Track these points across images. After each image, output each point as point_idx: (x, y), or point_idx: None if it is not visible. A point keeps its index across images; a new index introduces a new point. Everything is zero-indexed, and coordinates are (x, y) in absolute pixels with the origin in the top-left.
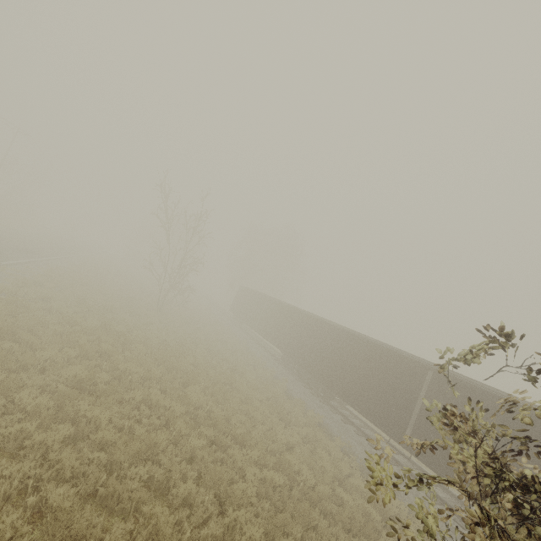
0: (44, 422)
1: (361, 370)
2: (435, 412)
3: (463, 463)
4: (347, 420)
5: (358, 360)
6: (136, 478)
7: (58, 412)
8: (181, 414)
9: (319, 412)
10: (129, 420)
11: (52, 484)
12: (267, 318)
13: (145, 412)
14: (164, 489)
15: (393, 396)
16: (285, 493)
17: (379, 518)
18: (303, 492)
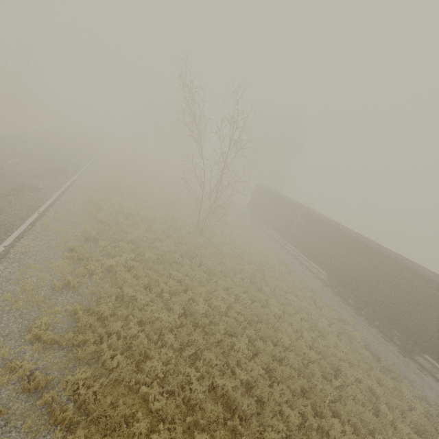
0: None
1: None
2: None
3: None
4: None
5: None
6: None
7: None
8: None
9: (413, 377)
10: None
11: None
12: (304, 233)
13: None
14: None
15: None
16: None
17: None
18: None
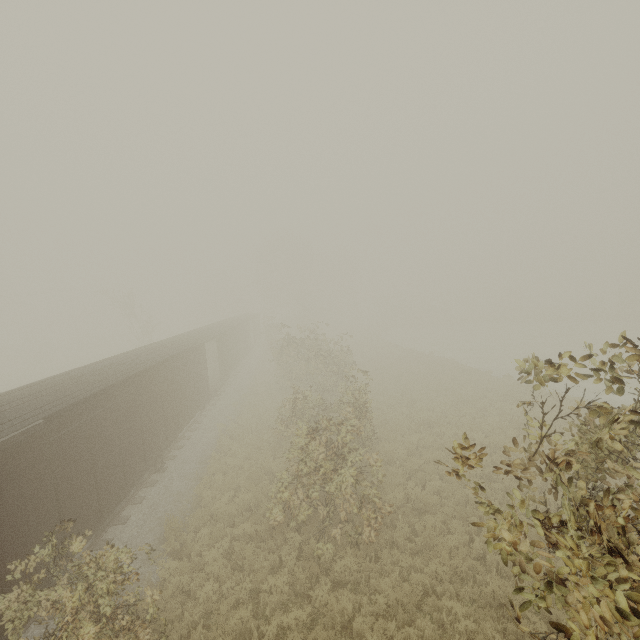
0: None
1: None
2: None
3: None
4: None
5: None
6: None
7: None
8: None
9: None
10: None
11: None
12: None
13: None
14: None
15: None
16: None
17: None
18: None
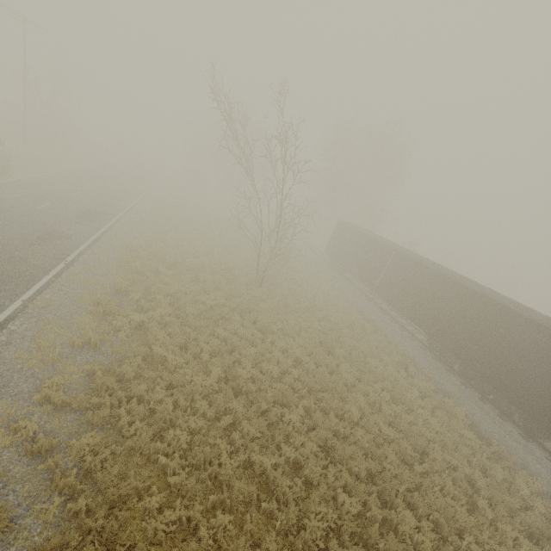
0: None
1: None
2: None
3: None
4: None
5: None
6: None
7: None
8: None
9: (537, 467)
10: None
11: None
12: (396, 280)
13: None
14: None
15: None
16: None
17: None
18: None
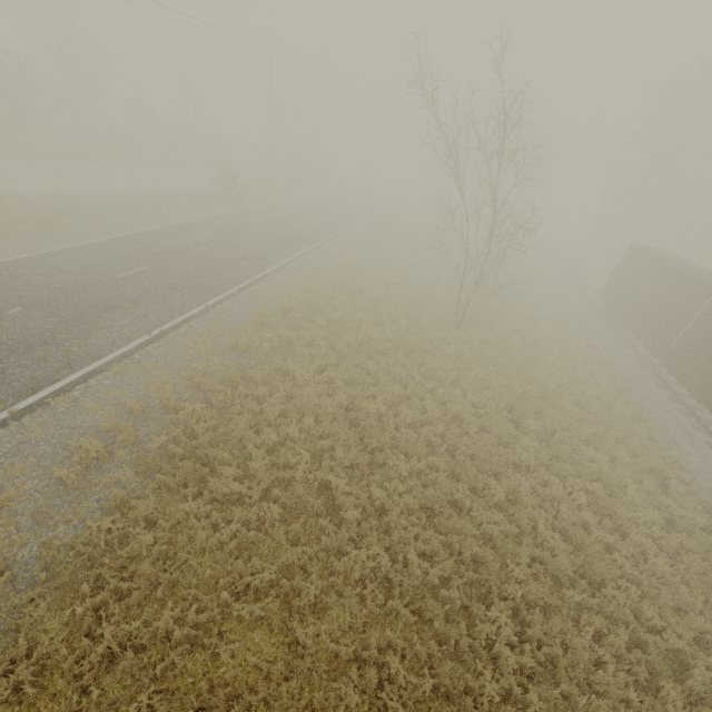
0: None
1: None
2: None
3: None
4: None
5: None
6: None
7: None
8: None
9: None
10: None
11: None
12: (705, 344)
13: None
14: None
15: None
16: None
17: None
18: None
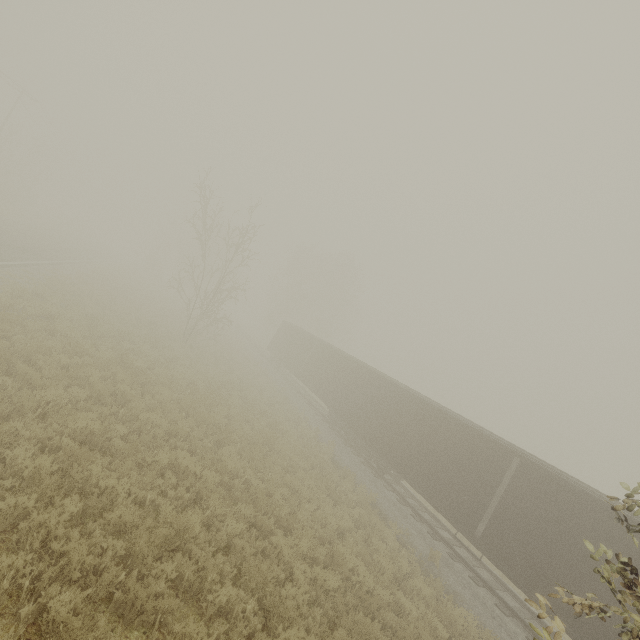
0: (45, 492)
1: (428, 444)
2: (518, 508)
3: (628, 634)
4: (403, 500)
5: (426, 432)
6: (161, 577)
7: (63, 478)
8: (215, 486)
9: (371, 487)
10: (151, 490)
11: (55, 588)
12: (314, 364)
13: (172, 482)
14: (195, 591)
15: (466, 481)
16: (340, 599)
17: (447, 635)
18: (357, 595)
